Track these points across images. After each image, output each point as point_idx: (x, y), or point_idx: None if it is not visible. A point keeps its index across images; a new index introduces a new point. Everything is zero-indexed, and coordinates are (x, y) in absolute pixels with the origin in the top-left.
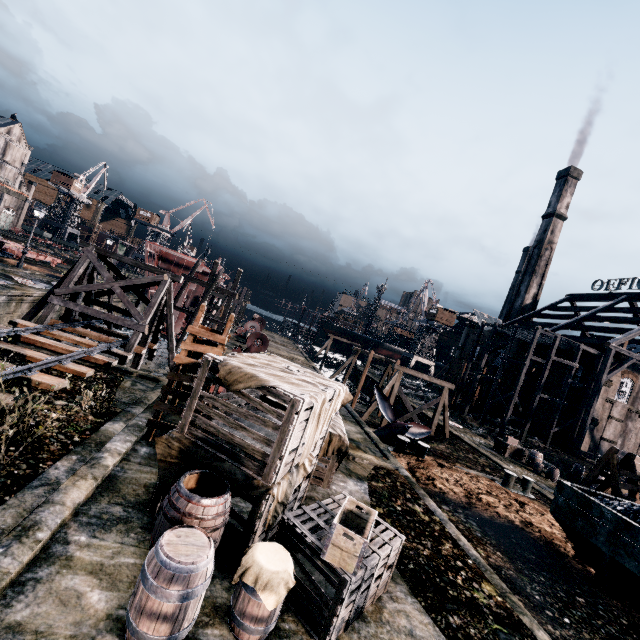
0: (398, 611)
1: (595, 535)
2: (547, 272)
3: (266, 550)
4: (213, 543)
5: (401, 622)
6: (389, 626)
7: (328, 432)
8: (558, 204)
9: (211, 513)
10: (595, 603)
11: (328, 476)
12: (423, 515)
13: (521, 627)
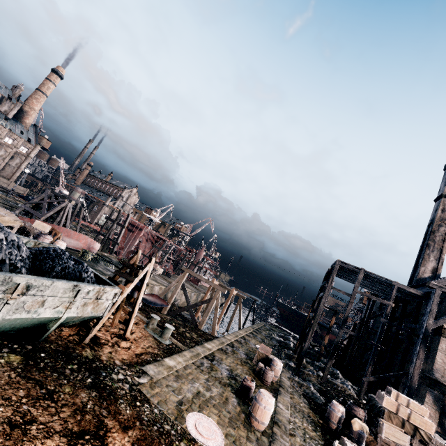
0: None
1: None
2: (445, 246)
3: None
4: None
5: None
6: None
7: None
8: (445, 187)
9: None
10: None
11: None
12: None
13: None
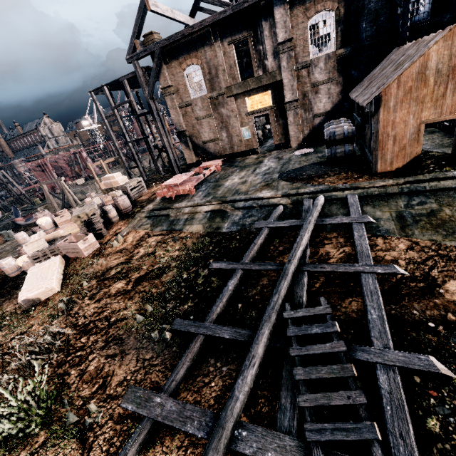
0: None
1: None
2: None
3: None
4: None
5: None
6: None
7: None
8: None
9: None
10: None
11: None
12: None
13: None
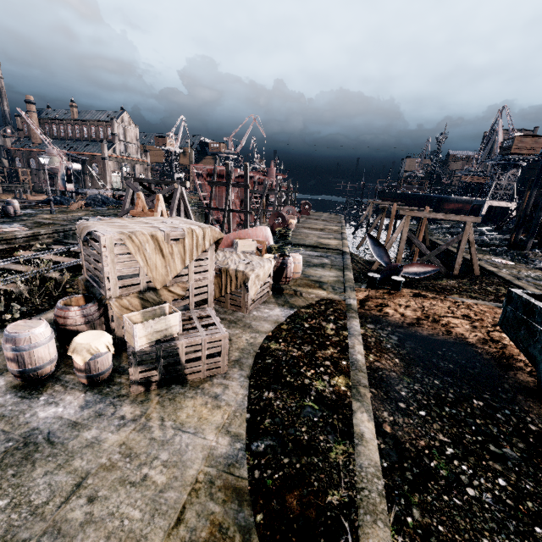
0: (221, 384)
1: (534, 343)
2: None
3: (90, 334)
4: (44, 326)
5: (215, 390)
6: (201, 390)
7: (234, 270)
8: None
9: (70, 315)
10: (501, 408)
11: (244, 304)
12: (330, 330)
13: (342, 408)
